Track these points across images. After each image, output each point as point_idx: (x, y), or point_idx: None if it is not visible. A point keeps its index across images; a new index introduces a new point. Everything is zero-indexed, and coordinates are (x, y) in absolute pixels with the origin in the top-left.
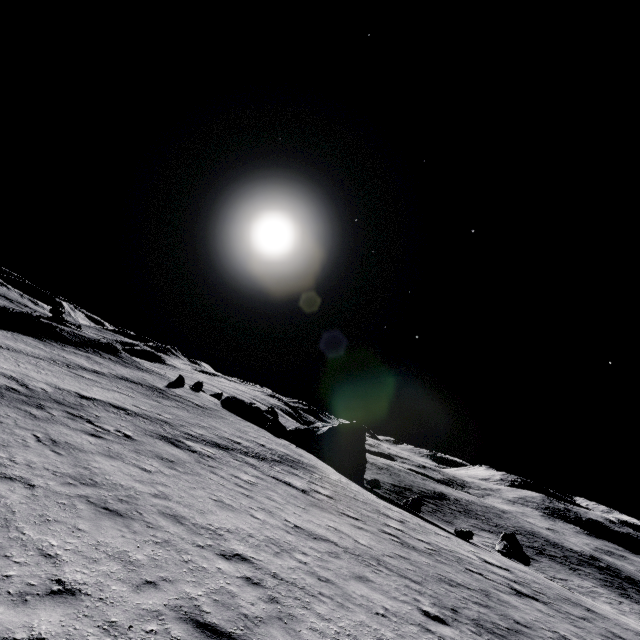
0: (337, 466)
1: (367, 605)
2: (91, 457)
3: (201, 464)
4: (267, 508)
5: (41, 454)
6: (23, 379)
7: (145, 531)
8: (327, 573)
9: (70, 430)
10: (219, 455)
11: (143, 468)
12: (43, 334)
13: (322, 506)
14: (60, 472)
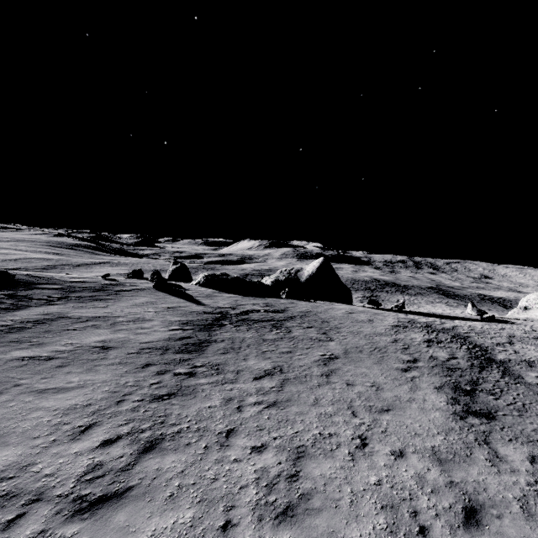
0: (351, 302)
1: None
2: None
3: None
4: None
5: None
6: (517, 471)
7: None
8: None
9: None
10: None
11: None
12: None
13: None
14: None
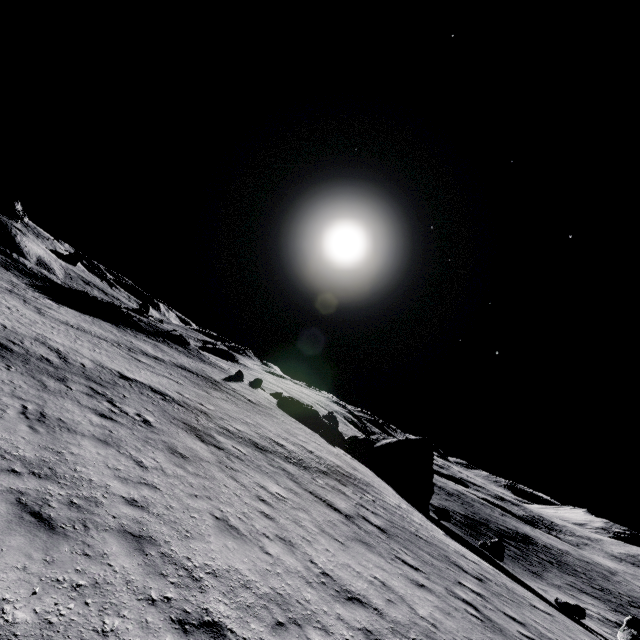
0: (398, 486)
1: None
2: (77, 440)
3: (222, 465)
4: (289, 538)
5: (9, 428)
6: (68, 353)
7: (71, 561)
8: None
9: (77, 406)
10: (251, 457)
11: (139, 461)
12: (122, 322)
13: (369, 542)
14: (13, 454)
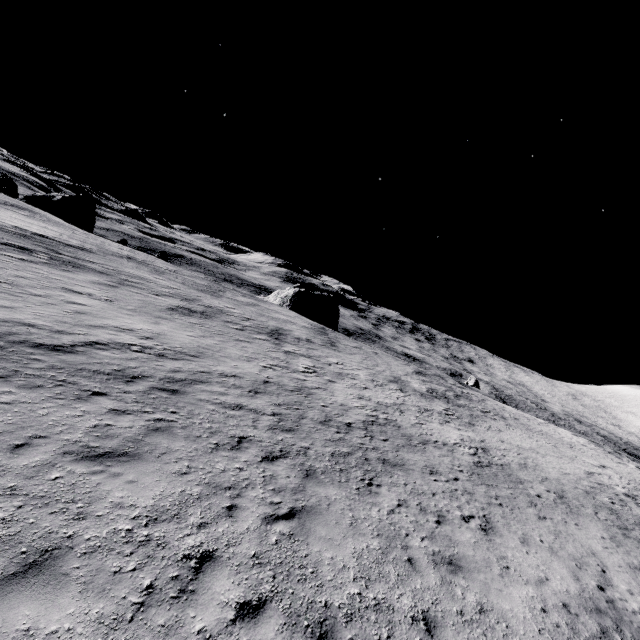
0: (69, 221)
1: (38, 229)
2: None
3: None
4: (1, 212)
5: None
6: None
7: None
8: (26, 224)
9: None
10: None
11: None
12: None
13: (35, 220)
14: None
